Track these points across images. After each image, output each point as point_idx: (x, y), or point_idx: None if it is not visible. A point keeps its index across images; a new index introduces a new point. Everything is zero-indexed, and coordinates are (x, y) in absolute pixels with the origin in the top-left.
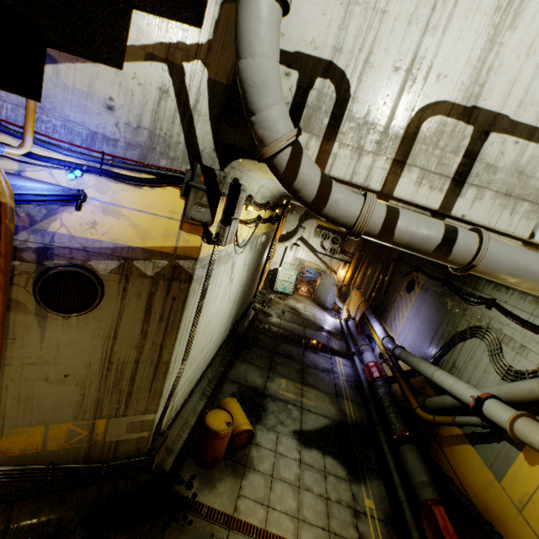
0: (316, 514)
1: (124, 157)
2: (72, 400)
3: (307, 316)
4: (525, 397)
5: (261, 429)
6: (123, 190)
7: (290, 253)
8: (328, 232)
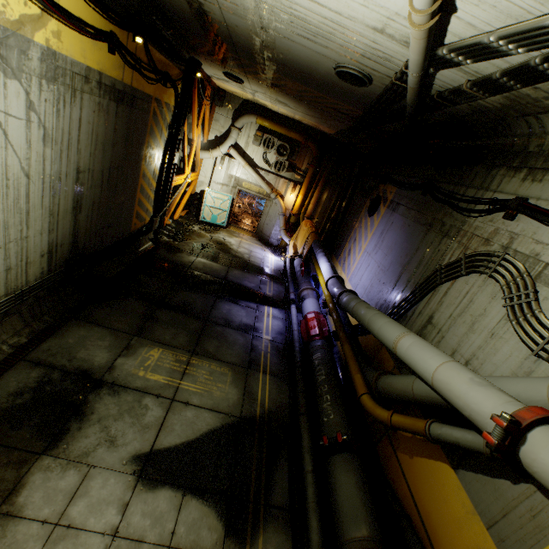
0: None
1: None
2: None
3: (240, 253)
4: None
5: (48, 466)
6: None
7: (221, 169)
8: (272, 136)
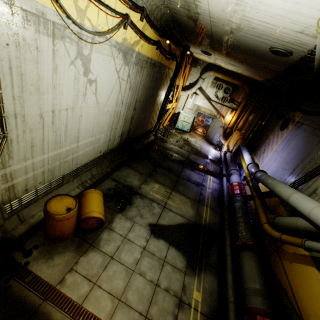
0: (139, 299)
1: None
2: None
3: (195, 146)
4: None
5: (120, 217)
6: None
7: (190, 100)
8: (222, 83)
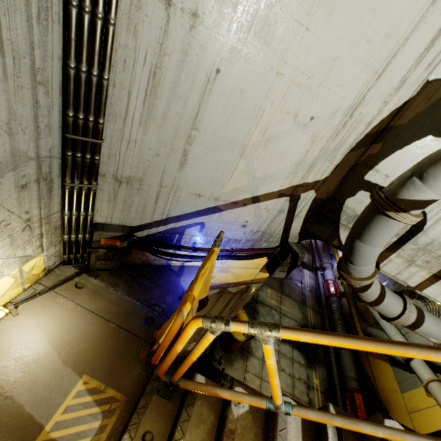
0: (286, 386)
1: (243, 249)
2: None
3: None
4: None
5: None
6: (235, 260)
7: None
8: None
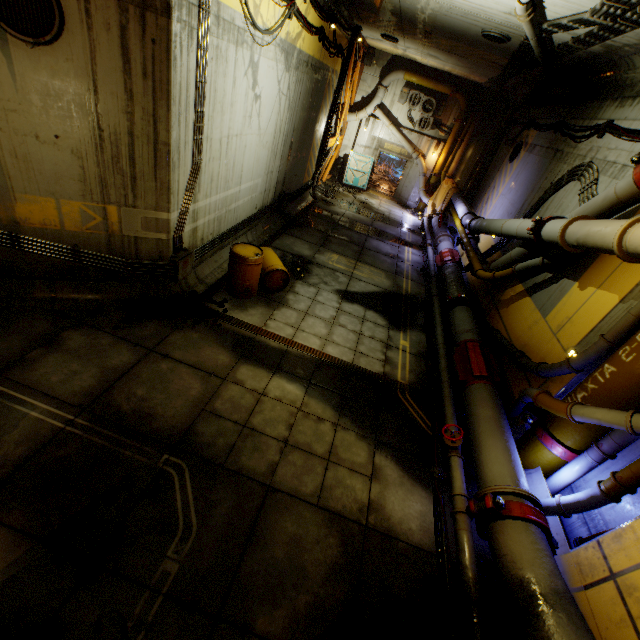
0: (345, 341)
1: None
2: (74, 173)
3: (381, 211)
4: (597, 209)
5: (301, 284)
6: None
7: (365, 131)
8: (418, 92)
